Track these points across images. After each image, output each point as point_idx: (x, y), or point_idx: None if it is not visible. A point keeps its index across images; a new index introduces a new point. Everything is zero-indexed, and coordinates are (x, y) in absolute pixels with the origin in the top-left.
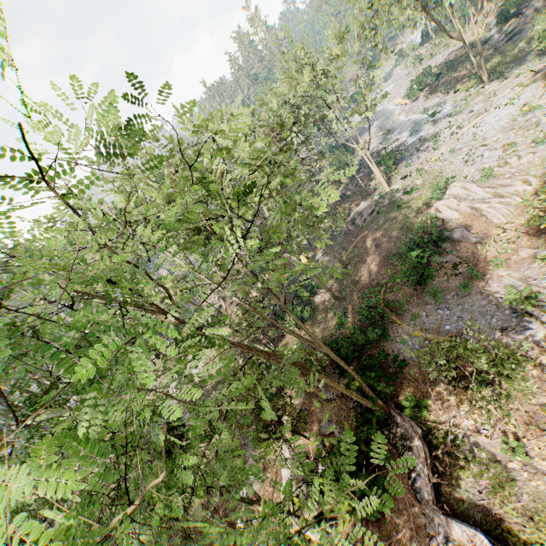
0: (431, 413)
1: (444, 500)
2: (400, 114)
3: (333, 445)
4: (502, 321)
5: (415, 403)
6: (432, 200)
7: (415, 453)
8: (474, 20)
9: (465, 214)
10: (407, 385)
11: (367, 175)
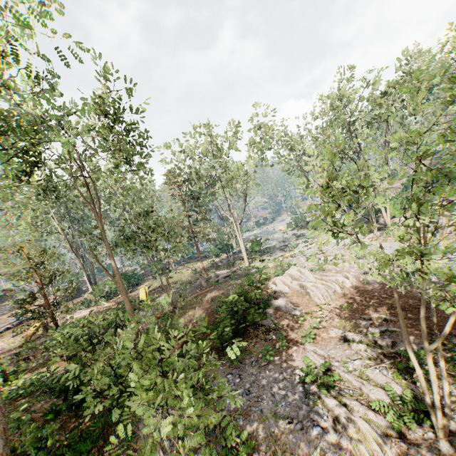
0: None
1: None
2: (279, 234)
3: None
4: (292, 406)
5: None
6: (273, 276)
7: None
8: None
9: (294, 290)
10: None
11: (240, 256)
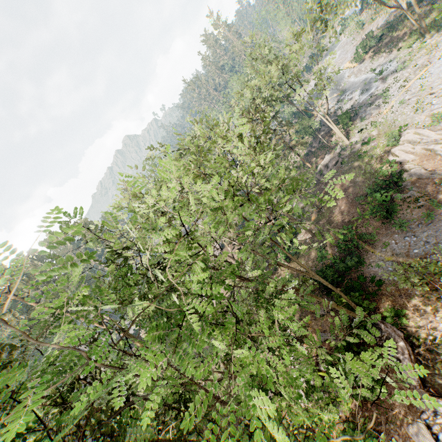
0: (409, 320)
1: (428, 385)
2: (350, 76)
3: (330, 349)
4: None
5: (395, 313)
6: (388, 147)
7: (399, 351)
8: None
9: (420, 155)
10: (385, 299)
11: (327, 132)
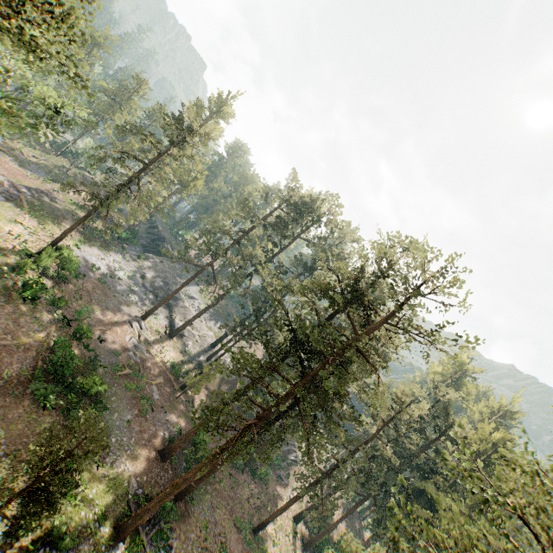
0: None
1: None
2: None
3: None
4: None
5: None
6: None
7: None
8: None
9: None
10: None
11: None
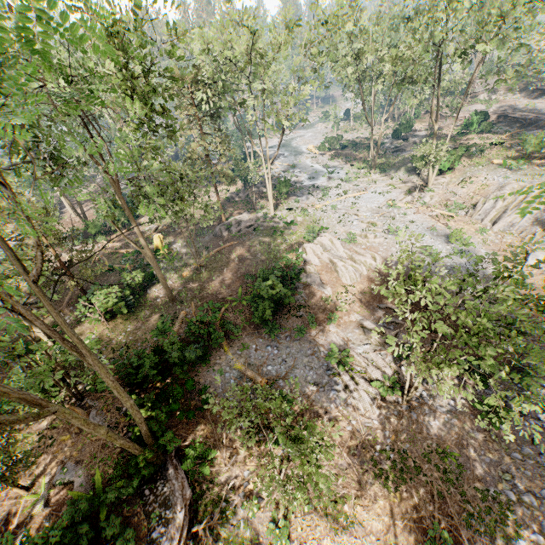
0: (213, 469)
1: None
2: (308, 158)
3: (61, 504)
4: (318, 375)
5: (201, 454)
6: (303, 240)
7: (169, 530)
8: (385, 117)
9: (324, 264)
10: (203, 426)
11: (261, 191)
